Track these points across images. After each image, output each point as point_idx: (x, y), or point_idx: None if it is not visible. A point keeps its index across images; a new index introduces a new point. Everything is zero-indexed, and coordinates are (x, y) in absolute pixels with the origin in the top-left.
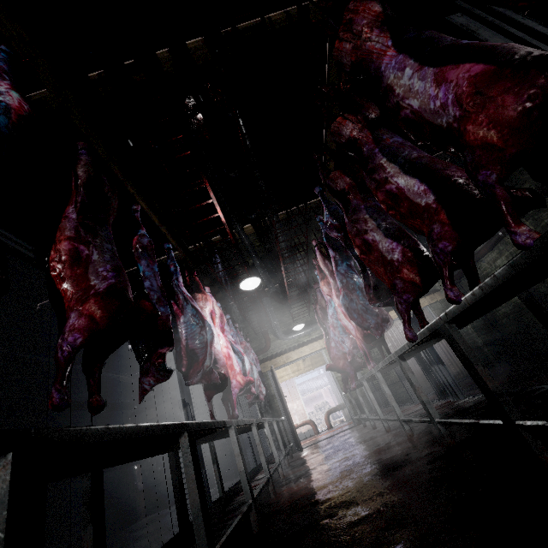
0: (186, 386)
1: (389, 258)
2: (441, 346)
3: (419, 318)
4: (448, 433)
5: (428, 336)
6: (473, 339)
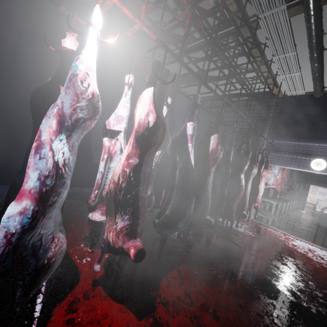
0: None
1: None
2: None
3: None
4: None
5: None
6: None
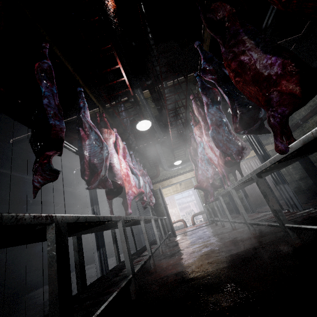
0: (94, 192)
1: (266, 73)
2: (270, 179)
3: (286, 136)
4: (295, 236)
5: (296, 151)
6: (292, 175)
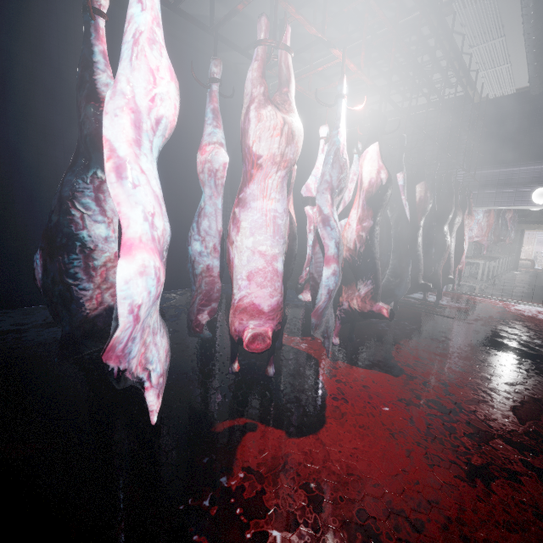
0: None
1: None
2: None
3: None
4: None
5: None
6: None
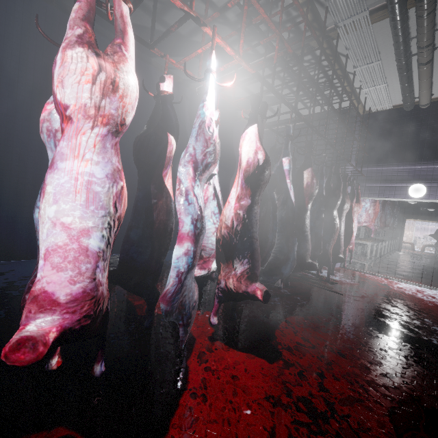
0: None
1: None
2: None
3: None
4: None
5: None
6: None
